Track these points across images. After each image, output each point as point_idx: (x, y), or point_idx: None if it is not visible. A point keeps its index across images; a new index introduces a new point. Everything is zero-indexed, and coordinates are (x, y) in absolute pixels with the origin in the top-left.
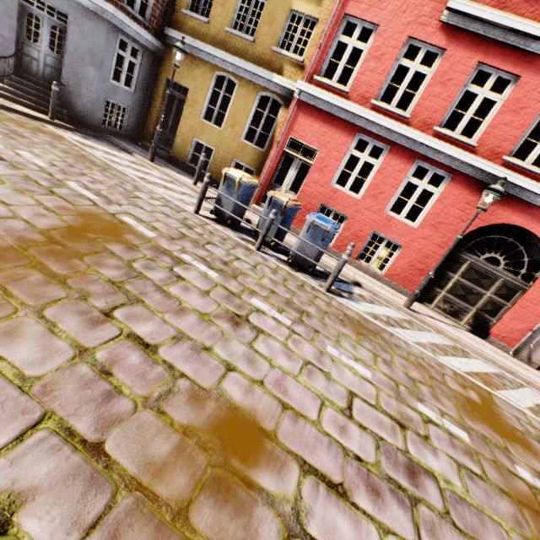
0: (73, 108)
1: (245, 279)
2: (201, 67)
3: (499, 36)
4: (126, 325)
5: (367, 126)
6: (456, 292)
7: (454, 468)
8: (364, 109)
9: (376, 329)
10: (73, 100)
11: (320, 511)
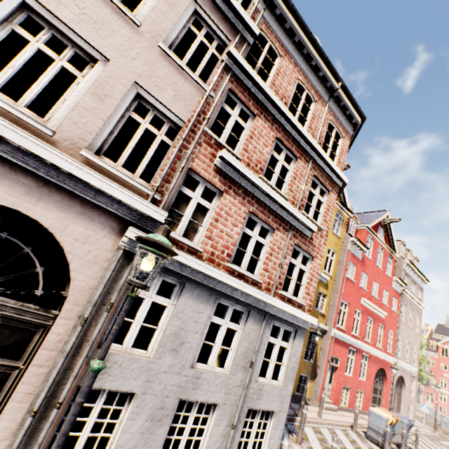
0: None
1: None
2: None
3: (371, 308)
4: None
5: (352, 344)
6: (373, 400)
7: None
8: (354, 338)
9: None
10: None
11: None
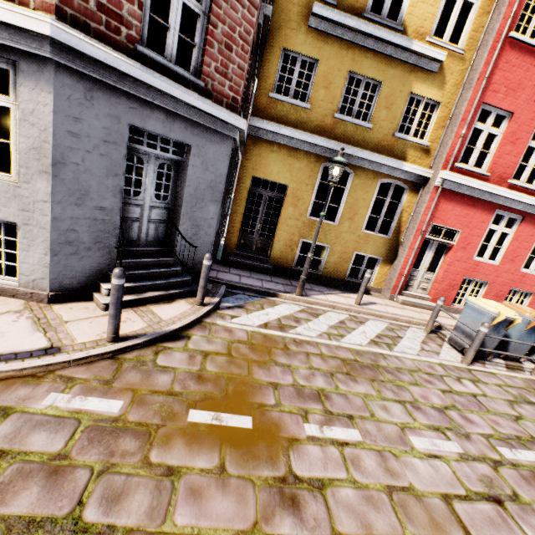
0: (189, 265)
1: None
2: (302, 160)
3: None
4: None
5: (507, 204)
6: None
7: None
8: (510, 190)
9: None
10: (189, 255)
11: None
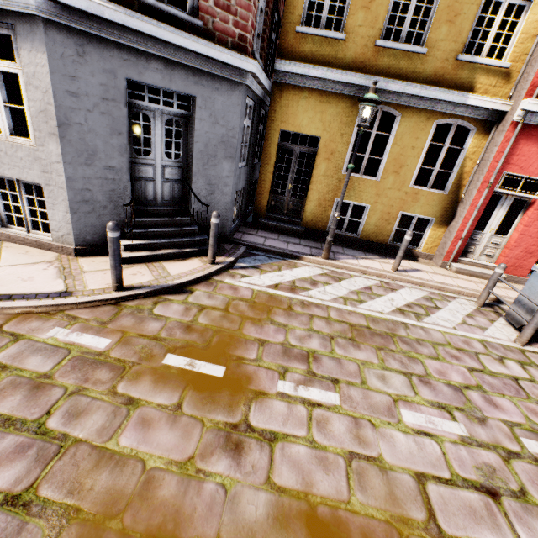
0: (207, 225)
1: None
2: (336, 105)
3: None
4: None
5: None
6: None
7: None
8: None
9: None
10: (206, 215)
11: None
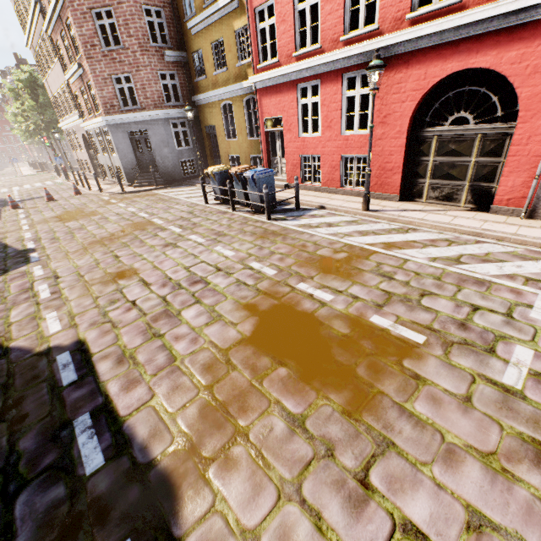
0: (167, 175)
1: (198, 228)
2: (214, 108)
3: None
4: (116, 253)
5: (298, 76)
6: (439, 174)
7: (231, 282)
8: (289, 66)
9: (288, 233)
10: (165, 171)
11: (132, 288)
